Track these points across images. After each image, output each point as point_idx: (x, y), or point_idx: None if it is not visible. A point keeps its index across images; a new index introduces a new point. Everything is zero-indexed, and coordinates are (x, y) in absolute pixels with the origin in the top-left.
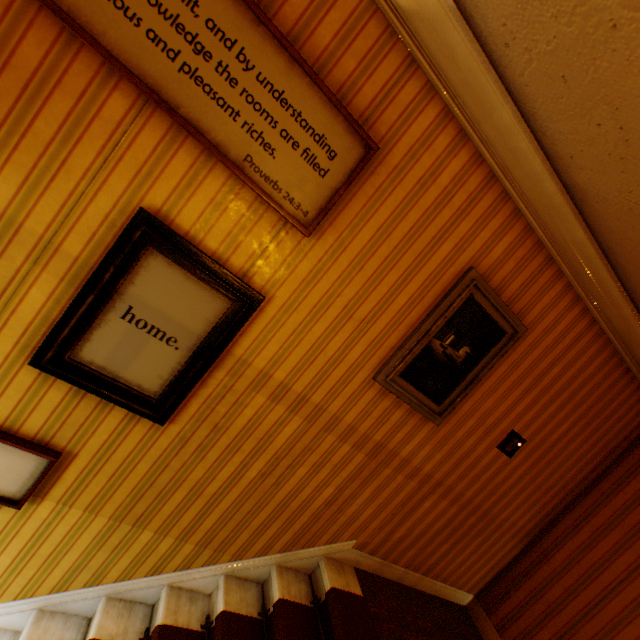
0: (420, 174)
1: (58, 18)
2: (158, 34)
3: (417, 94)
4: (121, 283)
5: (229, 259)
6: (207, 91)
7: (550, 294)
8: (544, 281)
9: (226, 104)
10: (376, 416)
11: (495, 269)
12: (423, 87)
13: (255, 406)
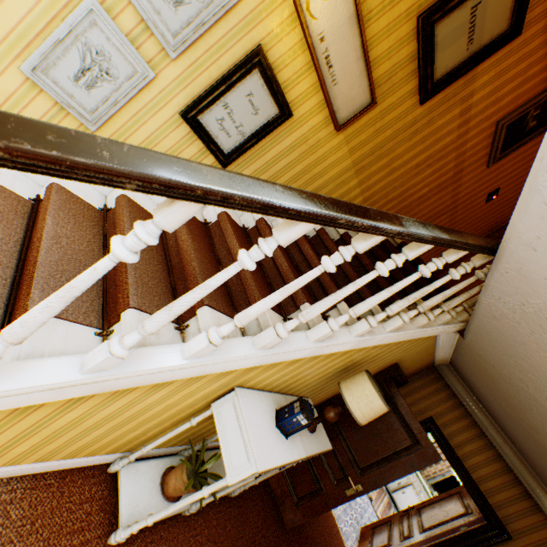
0: None
1: None
2: None
3: None
4: None
5: None
6: None
7: None
8: None
9: None
10: (475, 150)
11: None
12: None
13: (451, 115)
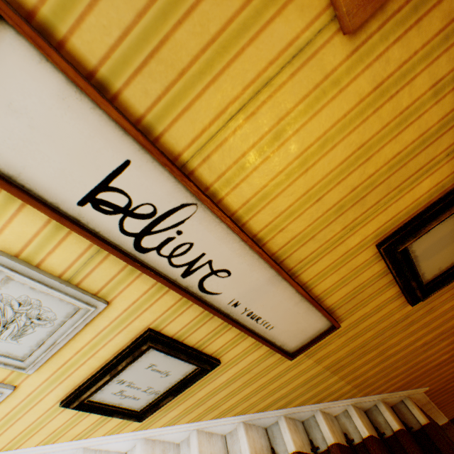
0: None
1: None
2: None
3: None
4: None
5: None
6: None
7: None
8: None
9: None
10: None
11: None
12: None
13: None
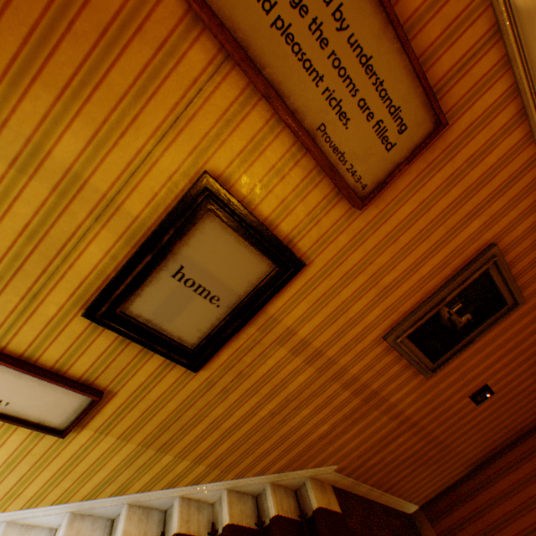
0: (471, 151)
1: None
2: None
3: (491, 68)
4: (176, 244)
5: (278, 225)
6: (295, 51)
7: None
8: None
9: (311, 67)
10: (377, 369)
11: (512, 246)
12: (498, 60)
13: (277, 357)
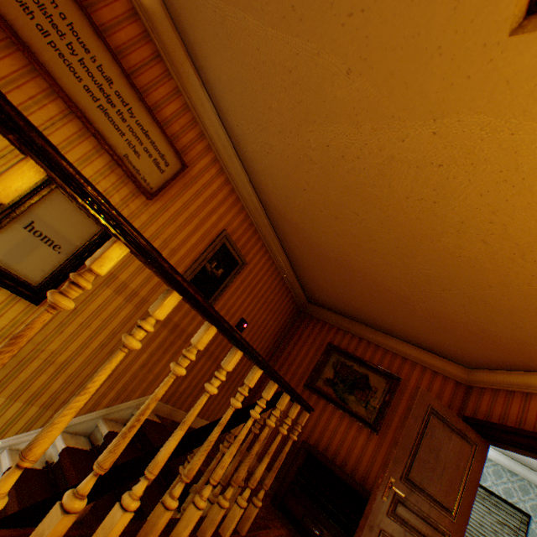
0: (204, 182)
1: (35, 63)
2: (90, 89)
3: (205, 148)
4: (31, 206)
5: None
6: (111, 120)
7: (257, 247)
8: (254, 241)
9: (119, 129)
10: (176, 306)
11: (235, 232)
12: (207, 146)
13: (105, 296)
